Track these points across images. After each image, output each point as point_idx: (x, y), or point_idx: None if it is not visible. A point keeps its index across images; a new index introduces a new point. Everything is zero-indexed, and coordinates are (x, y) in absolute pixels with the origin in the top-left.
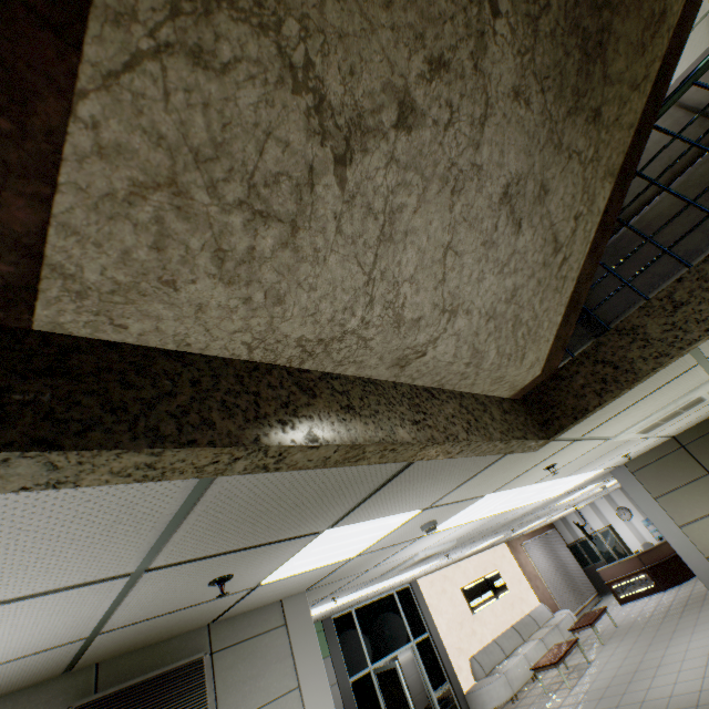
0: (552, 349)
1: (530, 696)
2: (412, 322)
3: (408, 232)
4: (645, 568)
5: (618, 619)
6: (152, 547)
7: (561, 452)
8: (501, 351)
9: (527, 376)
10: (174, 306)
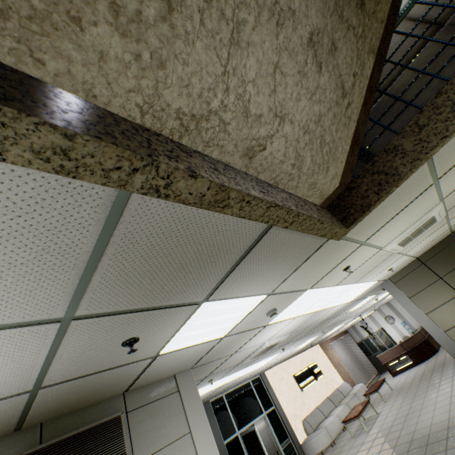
0: (344, 169)
1: (342, 440)
2: (256, 117)
3: (249, 43)
4: (406, 352)
5: (393, 386)
6: (76, 293)
7: (353, 255)
8: (314, 160)
9: (331, 186)
10: (81, 49)
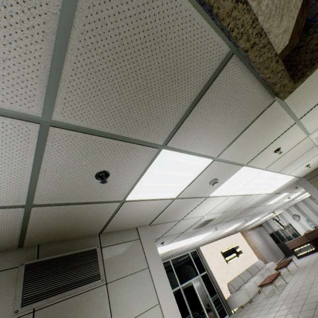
0: (294, 29)
1: (258, 299)
2: None
3: None
4: (309, 241)
5: (298, 264)
6: (50, 87)
7: (285, 134)
8: None
9: (281, 42)
10: None
